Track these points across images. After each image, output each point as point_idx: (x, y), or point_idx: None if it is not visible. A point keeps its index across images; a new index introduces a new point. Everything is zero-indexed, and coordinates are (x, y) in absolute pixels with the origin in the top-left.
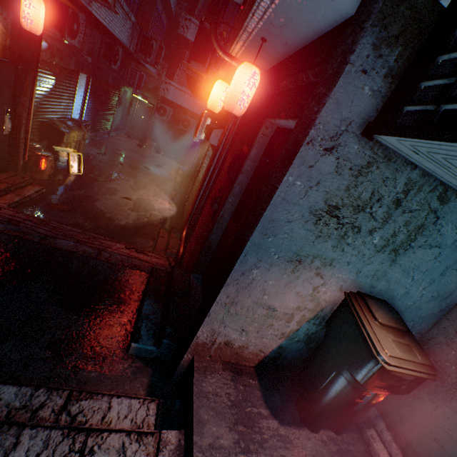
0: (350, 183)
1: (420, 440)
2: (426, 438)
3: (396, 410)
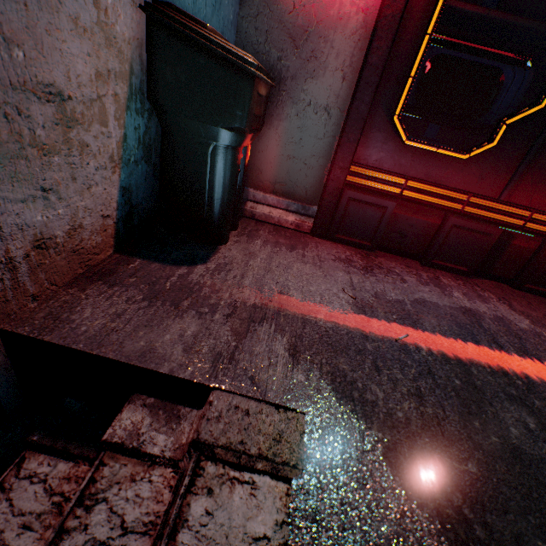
0: None
1: (280, 170)
2: (283, 164)
3: (253, 167)
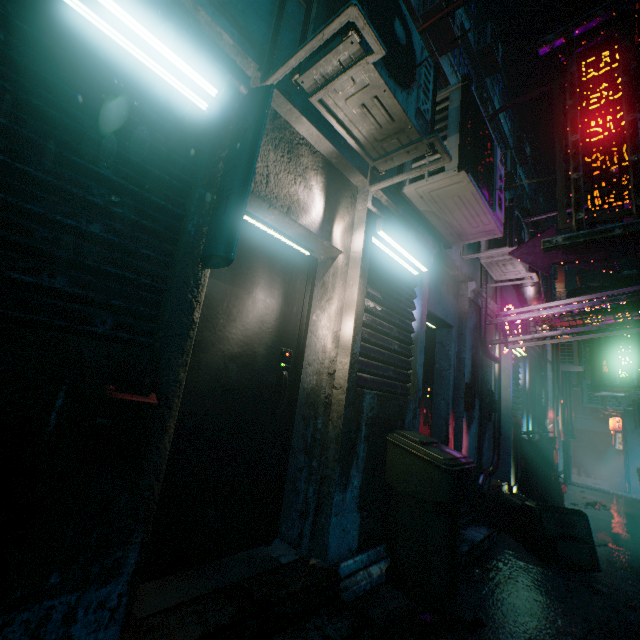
0: None
1: None
2: None
3: None
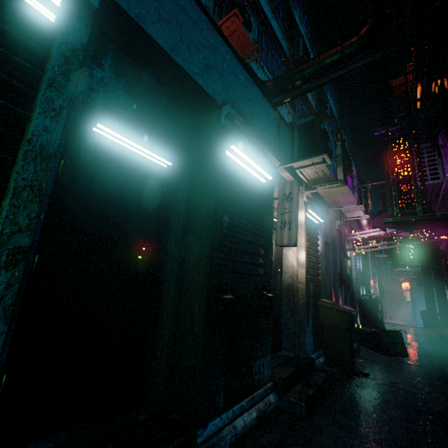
0: (421, 293)
1: None
2: None
3: None
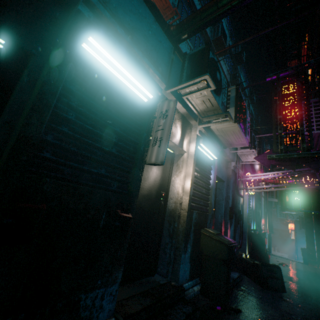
0: (303, 233)
1: None
2: None
3: None
